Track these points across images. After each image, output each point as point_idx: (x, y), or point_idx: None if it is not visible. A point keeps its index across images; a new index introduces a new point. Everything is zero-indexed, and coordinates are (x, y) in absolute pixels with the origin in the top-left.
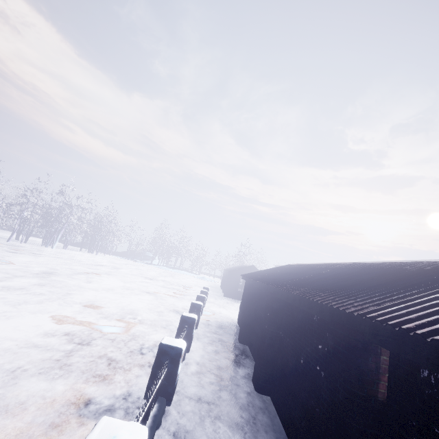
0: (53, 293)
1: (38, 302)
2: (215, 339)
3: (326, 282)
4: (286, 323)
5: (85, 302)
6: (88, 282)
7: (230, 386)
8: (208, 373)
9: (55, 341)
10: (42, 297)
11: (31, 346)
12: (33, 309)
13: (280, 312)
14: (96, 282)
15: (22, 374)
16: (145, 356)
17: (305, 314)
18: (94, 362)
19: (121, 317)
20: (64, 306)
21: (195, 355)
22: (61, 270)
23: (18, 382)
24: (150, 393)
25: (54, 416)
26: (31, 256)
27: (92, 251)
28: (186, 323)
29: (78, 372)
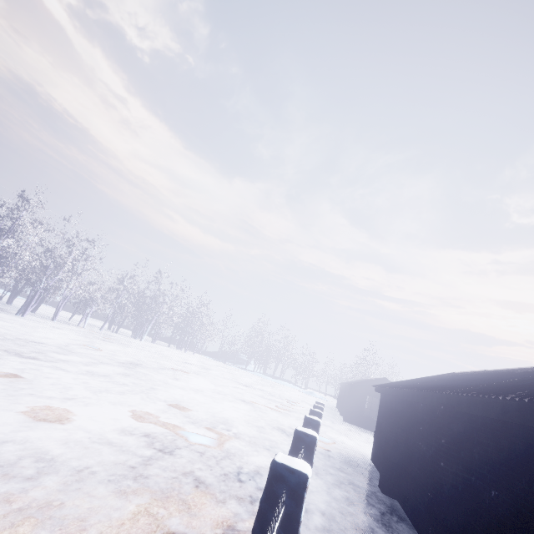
0: (136, 386)
1: (120, 393)
2: (342, 480)
3: None
4: (483, 460)
5: (170, 400)
6: (175, 379)
7: None
8: None
9: (133, 442)
10: (124, 388)
11: (104, 443)
12: (114, 400)
13: (467, 439)
14: (183, 380)
15: (88, 478)
16: (245, 485)
17: (533, 441)
18: (177, 480)
19: (212, 425)
20: (147, 401)
21: (316, 499)
22: (147, 363)
23: (82, 487)
24: None
25: None
26: (119, 346)
27: (181, 347)
28: (303, 443)
29: (156, 489)
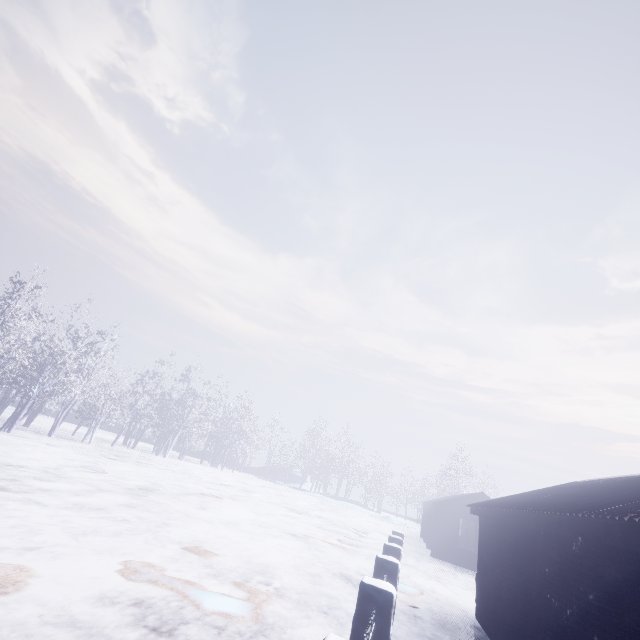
0: (142, 521)
1: (115, 534)
2: None
3: None
4: None
5: (188, 541)
6: (201, 508)
7: None
8: None
9: (112, 618)
10: (124, 525)
11: (64, 623)
12: (102, 546)
13: (630, 593)
14: (213, 509)
15: None
16: None
17: None
18: None
19: (244, 577)
20: (153, 545)
21: None
22: (166, 487)
23: None
24: None
25: None
26: (133, 466)
27: (217, 464)
28: (373, 604)
29: None
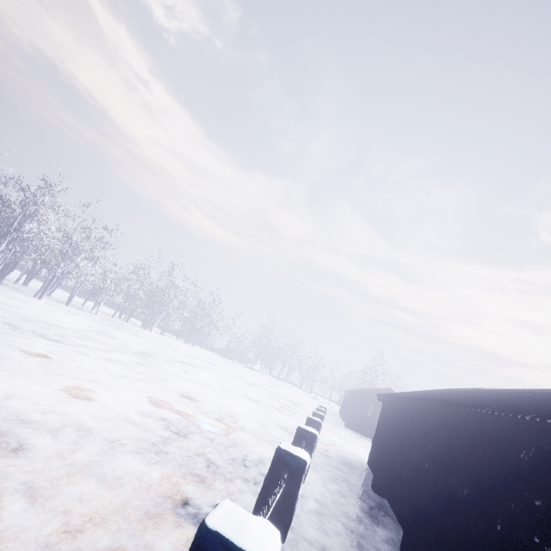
0: (150, 375)
1: (136, 380)
2: (337, 477)
3: (537, 404)
4: (462, 464)
5: (181, 391)
6: (185, 372)
7: (366, 547)
8: (333, 518)
9: (152, 424)
10: (140, 376)
11: (128, 422)
12: (132, 386)
13: (451, 446)
14: (192, 374)
15: (119, 448)
16: (249, 470)
17: (501, 449)
18: (191, 458)
19: (220, 417)
20: (161, 390)
21: (312, 489)
22: (158, 354)
23: (115, 454)
24: (270, 501)
25: (149, 505)
26: (131, 335)
27: (189, 342)
28: (304, 439)
29: (174, 464)
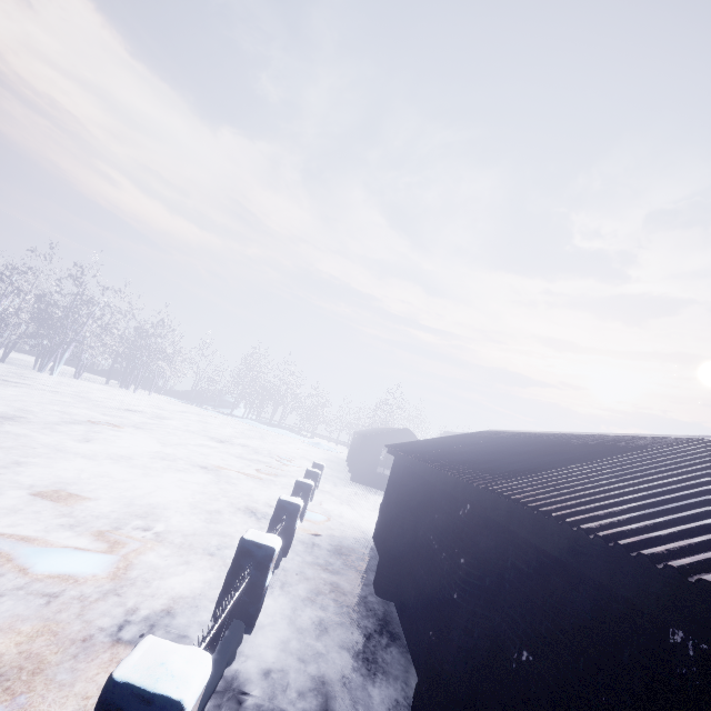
0: None
1: None
2: (322, 586)
3: (681, 498)
4: (517, 597)
5: (46, 484)
6: (85, 440)
7: None
8: (291, 710)
9: None
10: None
11: None
12: None
13: (498, 559)
14: (103, 441)
15: None
16: (124, 652)
17: (612, 601)
18: None
19: (117, 524)
20: None
21: (266, 641)
22: (39, 414)
23: None
24: None
25: None
26: None
27: (128, 386)
28: (251, 559)
29: None
